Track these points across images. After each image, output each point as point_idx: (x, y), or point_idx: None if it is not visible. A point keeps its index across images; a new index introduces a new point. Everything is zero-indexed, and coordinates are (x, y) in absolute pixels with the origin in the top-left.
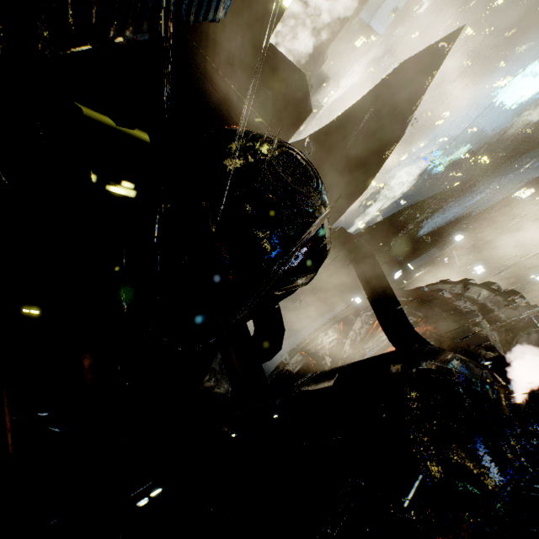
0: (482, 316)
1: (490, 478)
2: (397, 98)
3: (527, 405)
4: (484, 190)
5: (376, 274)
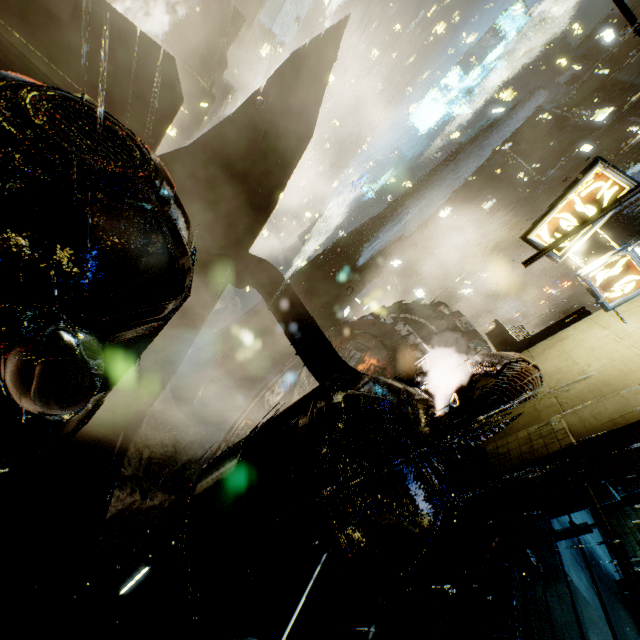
0: (419, 335)
1: (417, 519)
2: (294, 96)
3: (447, 415)
4: (410, 211)
5: (289, 302)
